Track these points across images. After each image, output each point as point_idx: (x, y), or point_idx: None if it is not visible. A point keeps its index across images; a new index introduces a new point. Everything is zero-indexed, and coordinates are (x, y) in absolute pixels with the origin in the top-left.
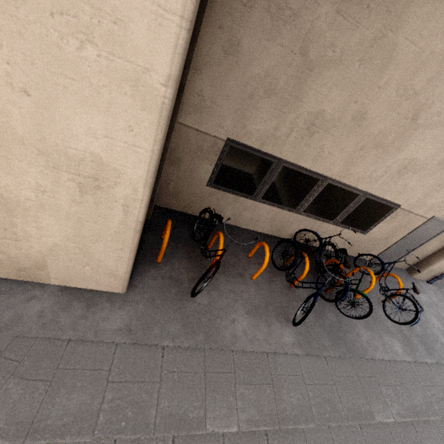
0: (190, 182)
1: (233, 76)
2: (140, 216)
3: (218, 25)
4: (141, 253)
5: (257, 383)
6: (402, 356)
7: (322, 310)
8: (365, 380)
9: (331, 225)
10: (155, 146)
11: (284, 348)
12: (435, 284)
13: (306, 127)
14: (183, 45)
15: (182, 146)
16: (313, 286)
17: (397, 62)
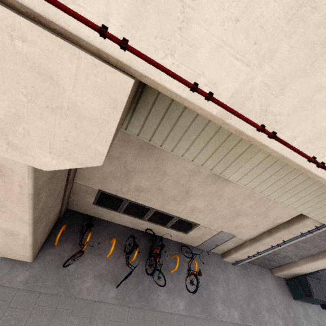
0: (84, 202)
1: (96, 171)
2: (30, 242)
3: None
4: (48, 239)
5: (82, 317)
6: (181, 311)
7: (143, 279)
8: (148, 322)
9: (165, 228)
10: (30, 229)
11: (107, 299)
12: (239, 265)
13: (135, 190)
14: (32, 215)
15: (78, 189)
16: (145, 263)
17: (169, 175)
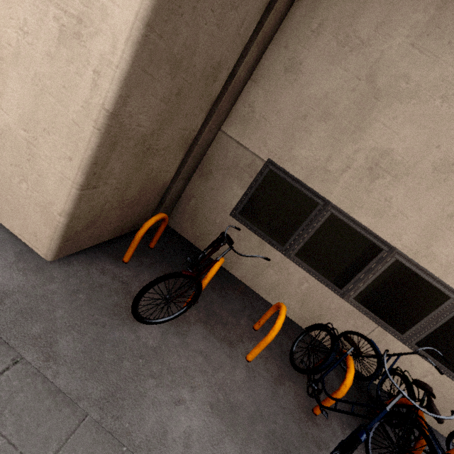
0: (213, 204)
1: (289, 93)
2: (108, 98)
3: (285, 45)
4: (113, 244)
5: None
6: None
7: None
8: None
9: (399, 343)
10: None
11: None
12: None
13: (367, 167)
14: None
15: (218, 157)
16: None
17: None
